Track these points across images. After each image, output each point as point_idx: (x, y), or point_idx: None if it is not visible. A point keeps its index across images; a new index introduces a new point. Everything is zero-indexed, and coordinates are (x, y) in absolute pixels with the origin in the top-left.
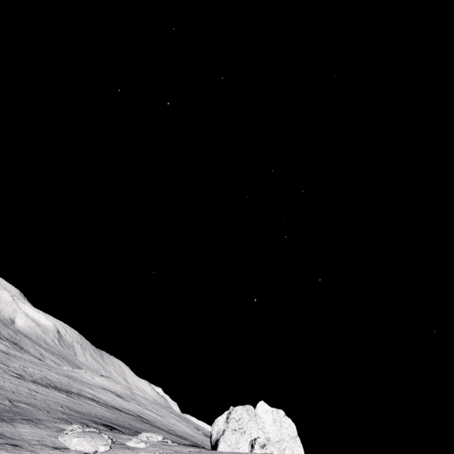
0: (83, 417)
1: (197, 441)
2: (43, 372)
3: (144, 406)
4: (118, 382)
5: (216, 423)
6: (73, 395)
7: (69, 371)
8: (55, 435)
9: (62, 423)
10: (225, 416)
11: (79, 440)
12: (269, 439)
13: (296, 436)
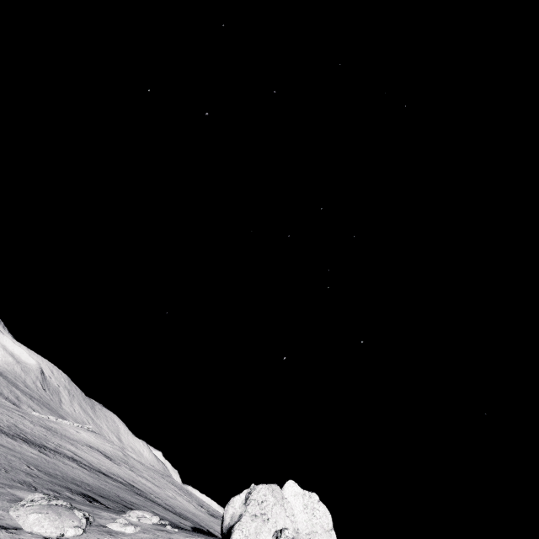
0: (55, 482)
1: (200, 522)
2: (14, 418)
3: (138, 473)
4: (109, 440)
5: (231, 505)
6: (48, 451)
7: (48, 421)
8: (6, 506)
9: (22, 488)
10: (244, 496)
11: (38, 517)
12: (298, 531)
13: (331, 529)
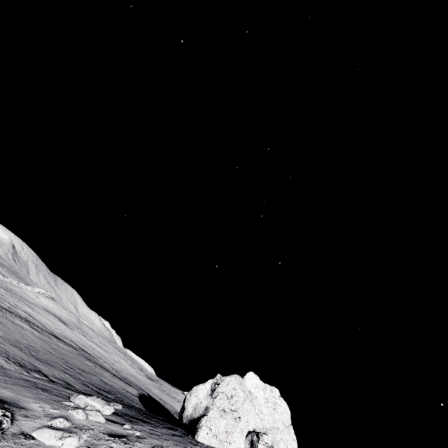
0: None
1: (141, 385)
2: None
3: (89, 338)
4: (66, 308)
5: (195, 394)
6: None
7: (10, 284)
8: None
9: None
10: (209, 387)
11: None
12: (266, 429)
13: (290, 425)
